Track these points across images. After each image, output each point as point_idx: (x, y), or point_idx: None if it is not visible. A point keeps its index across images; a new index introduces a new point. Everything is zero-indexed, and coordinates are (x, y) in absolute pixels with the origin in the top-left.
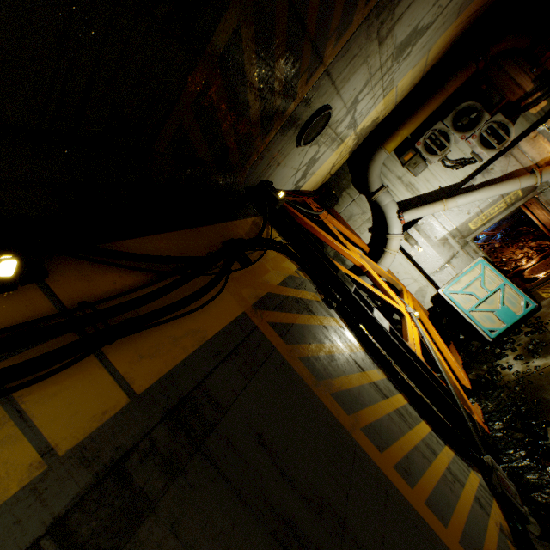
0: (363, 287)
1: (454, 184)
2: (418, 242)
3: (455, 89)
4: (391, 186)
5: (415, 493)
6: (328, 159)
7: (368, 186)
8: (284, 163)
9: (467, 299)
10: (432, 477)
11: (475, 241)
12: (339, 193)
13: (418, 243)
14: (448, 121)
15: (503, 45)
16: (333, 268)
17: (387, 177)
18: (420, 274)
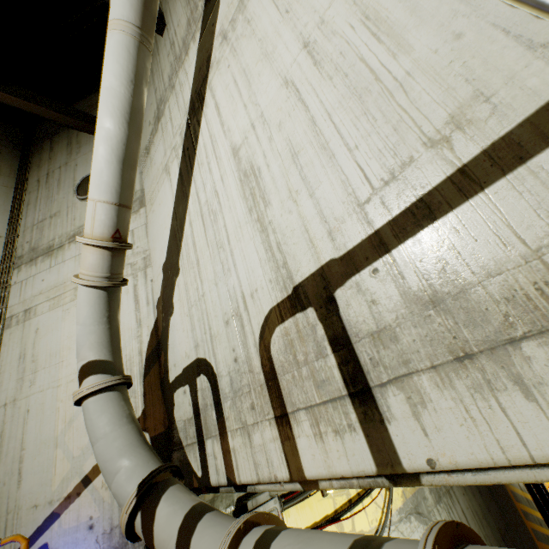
0: None
1: None
2: None
3: None
4: None
5: (526, 521)
6: None
7: None
8: None
9: None
10: (536, 527)
11: None
12: None
13: None
14: None
15: None
16: None
17: None
18: None
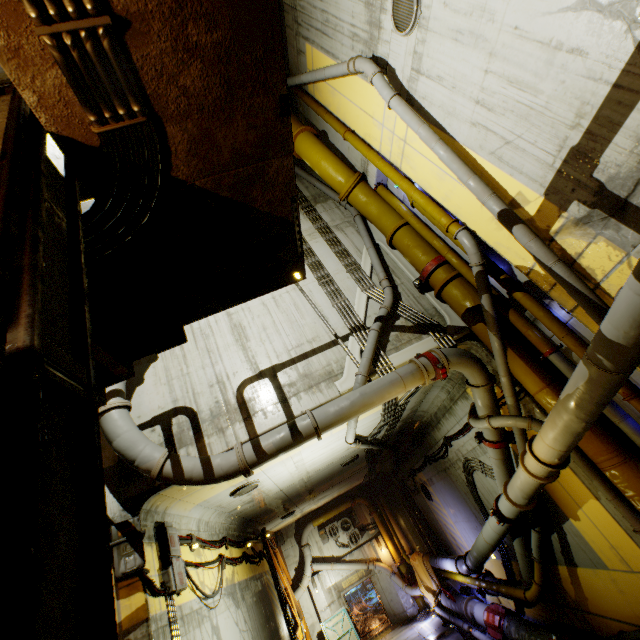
0: (285, 596)
1: (339, 555)
2: (317, 586)
3: (344, 509)
4: (312, 544)
5: None
6: (288, 520)
7: (301, 540)
8: (274, 522)
9: (333, 633)
10: None
11: (362, 611)
12: (286, 538)
13: (317, 586)
14: (339, 522)
15: (360, 500)
16: (277, 578)
17: (311, 538)
18: (315, 611)
